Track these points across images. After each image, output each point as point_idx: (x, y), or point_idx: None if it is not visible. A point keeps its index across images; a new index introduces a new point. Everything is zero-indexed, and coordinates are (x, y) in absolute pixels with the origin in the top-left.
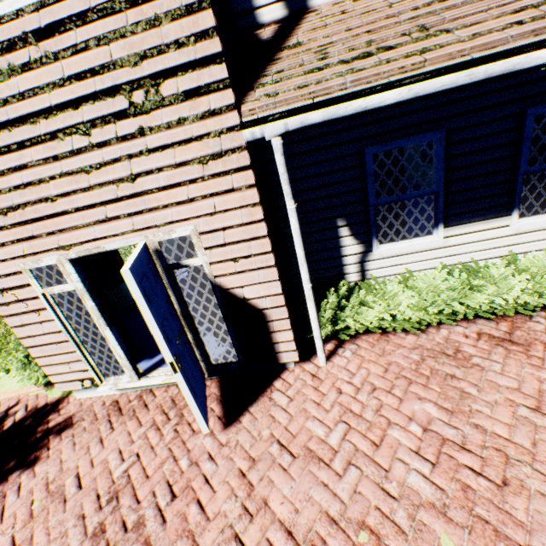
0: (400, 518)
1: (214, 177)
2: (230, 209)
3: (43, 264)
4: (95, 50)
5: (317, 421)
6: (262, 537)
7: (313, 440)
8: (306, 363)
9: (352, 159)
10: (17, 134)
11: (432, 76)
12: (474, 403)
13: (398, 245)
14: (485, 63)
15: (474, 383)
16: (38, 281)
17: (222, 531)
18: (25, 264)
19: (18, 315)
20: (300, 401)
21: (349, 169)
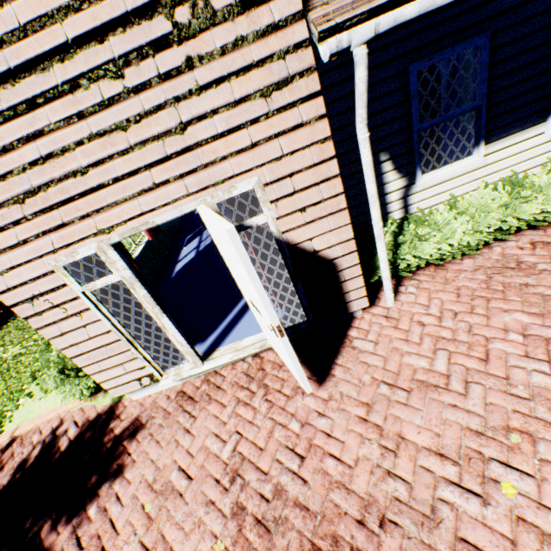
0: (541, 413)
1: (279, 113)
2: (298, 149)
3: (78, 256)
4: None
5: (413, 355)
6: (415, 466)
7: (419, 372)
8: (373, 308)
9: (394, 80)
10: (23, 89)
11: None
12: None
13: (440, 172)
14: None
15: (550, 286)
16: (75, 278)
17: (371, 472)
18: (56, 260)
19: (55, 323)
20: (386, 342)
21: (391, 93)
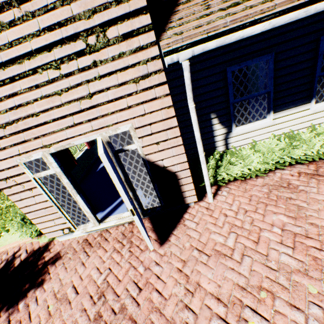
0: (282, 280)
1: (143, 91)
2: (154, 111)
3: (32, 158)
4: (60, 9)
5: (217, 233)
6: (202, 304)
7: (217, 245)
8: (201, 202)
9: (219, 75)
10: (9, 72)
11: (280, 14)
12: (307, 212)
13: (247, 126)
14: (311, 4)
15: (304, 200)
16: (30, 170)
17: (176, 304)
18: (20, 159)
19: (17, 193)
20: (203, 224)
21: (217, 82)
